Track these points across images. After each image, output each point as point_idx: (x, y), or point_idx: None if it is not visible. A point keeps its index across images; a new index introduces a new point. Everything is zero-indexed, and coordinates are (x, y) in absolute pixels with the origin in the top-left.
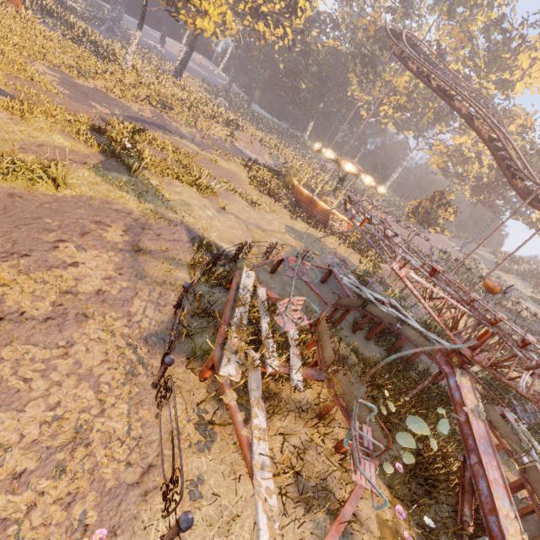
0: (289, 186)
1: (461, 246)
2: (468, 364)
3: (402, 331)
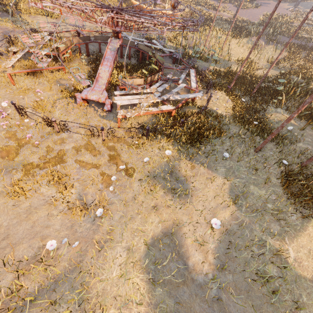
0: (130, 4)
1: (294, 5)
2: (116, 34)
3: (139, 48)
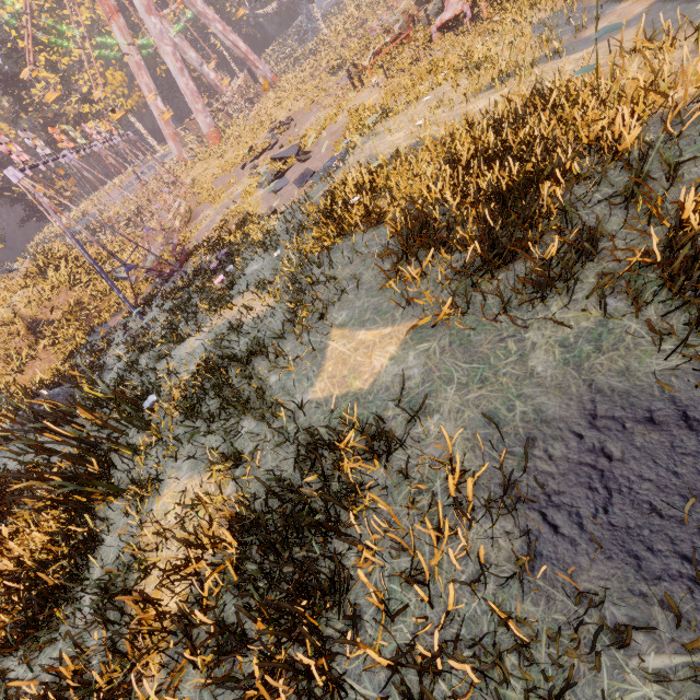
0: None
1: None
2: None
3: None
